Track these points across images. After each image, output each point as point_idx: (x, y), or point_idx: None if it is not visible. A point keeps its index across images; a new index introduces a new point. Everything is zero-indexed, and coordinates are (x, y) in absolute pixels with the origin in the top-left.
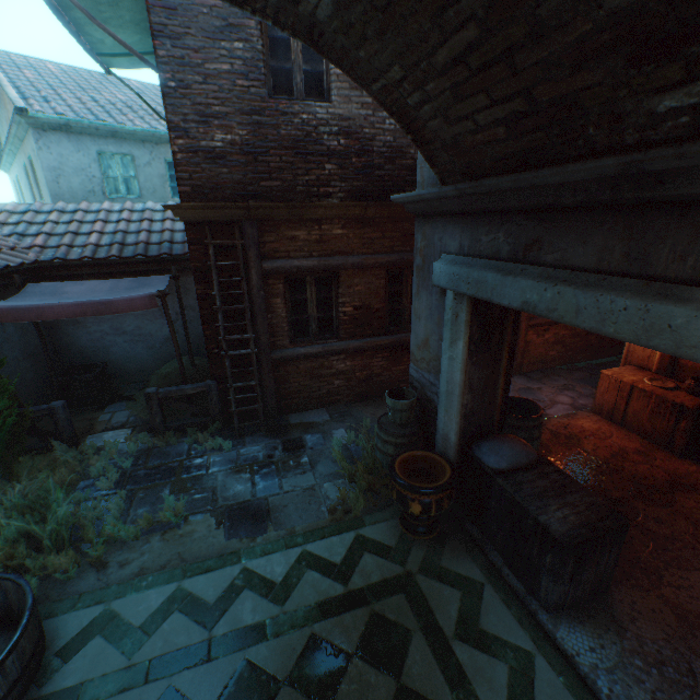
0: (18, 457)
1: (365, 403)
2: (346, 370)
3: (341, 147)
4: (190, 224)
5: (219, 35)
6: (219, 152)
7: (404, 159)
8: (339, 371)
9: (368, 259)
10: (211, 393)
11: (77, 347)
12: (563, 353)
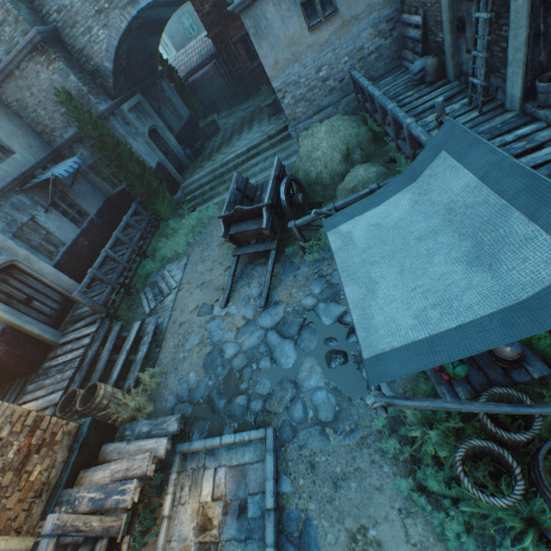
0: (206, 118)
1: None
2: None
3: None
4: (212, 39)
5: None
6: (209, 12)
7: None
8: None
9: None
10: (237, 91)
11: (206, 100)
12: None
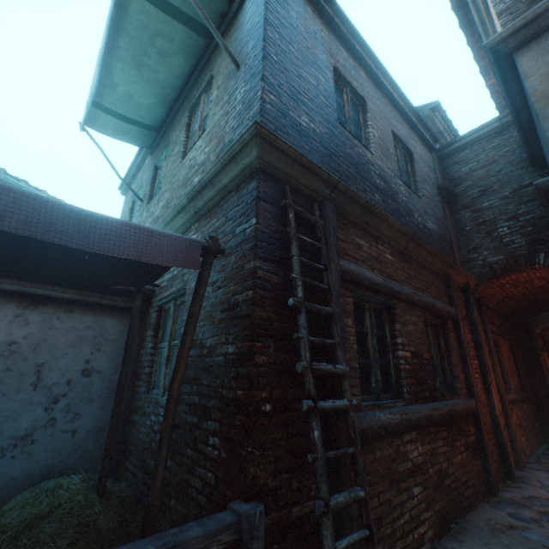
0: None
1: (451, 536)
2: (419, 462)
3: (381, 186)
4: (265, 175)
5: (310, 63)
6: (303, 129)
7: (413, 218)
8: (414, 464)
9: (414, 294)
10: (249, 548)
11: None
12: (526, 439)
